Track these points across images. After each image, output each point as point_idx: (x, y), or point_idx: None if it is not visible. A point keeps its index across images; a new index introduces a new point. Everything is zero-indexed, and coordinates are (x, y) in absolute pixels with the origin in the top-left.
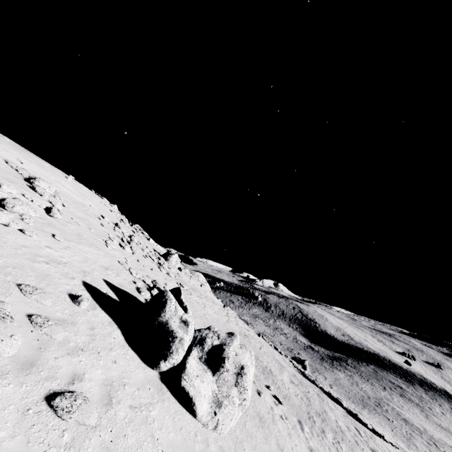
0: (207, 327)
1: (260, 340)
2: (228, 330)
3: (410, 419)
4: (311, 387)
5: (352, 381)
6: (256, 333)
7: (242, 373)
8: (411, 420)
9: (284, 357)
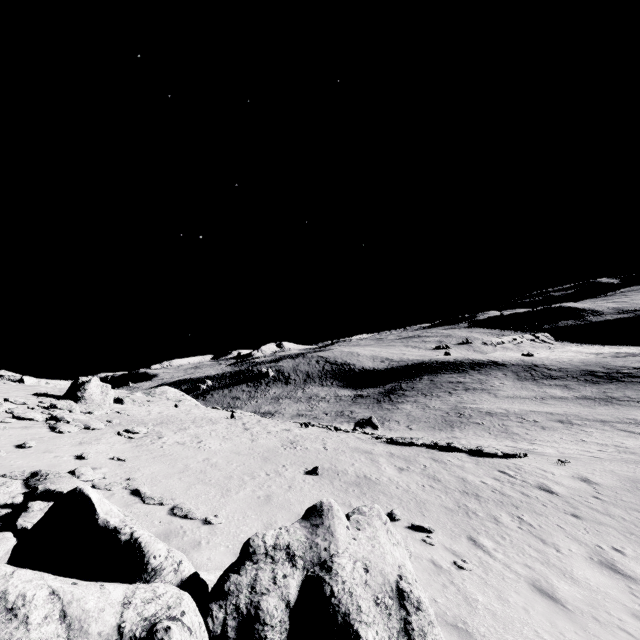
0: (242, 552)
1: (313, 432)
2: (264, 457)
3: (490, 408)
4: (418, 455)
5: (422, 406)
6: (300, 425)
7: (413, 613)
8: (491, 409)
9: (354, 434)
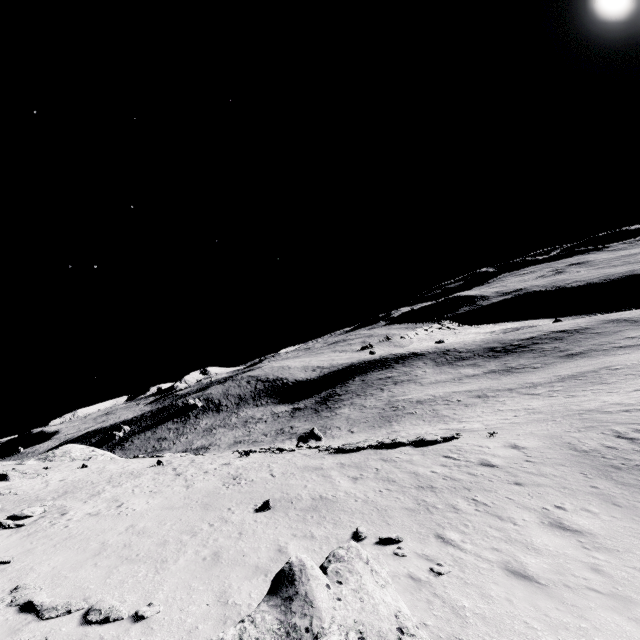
0: None
1: (256, 459)
2: (204, 505)
3: (419, 397)
4: (368, 459)
5: (359, 407)
6: (240, 455)
7: None
8: (420, 397)
9: (300, 452)
